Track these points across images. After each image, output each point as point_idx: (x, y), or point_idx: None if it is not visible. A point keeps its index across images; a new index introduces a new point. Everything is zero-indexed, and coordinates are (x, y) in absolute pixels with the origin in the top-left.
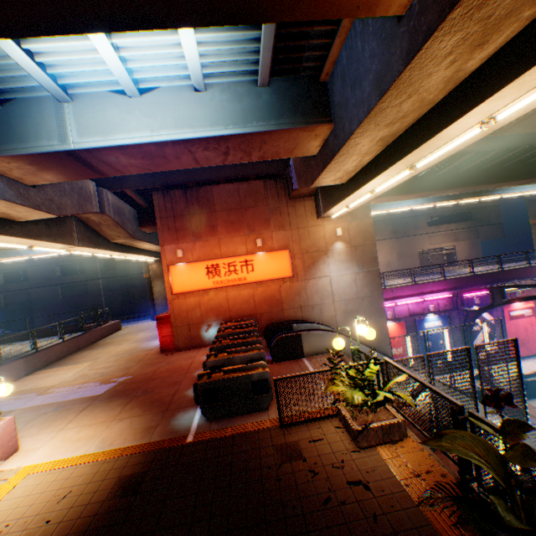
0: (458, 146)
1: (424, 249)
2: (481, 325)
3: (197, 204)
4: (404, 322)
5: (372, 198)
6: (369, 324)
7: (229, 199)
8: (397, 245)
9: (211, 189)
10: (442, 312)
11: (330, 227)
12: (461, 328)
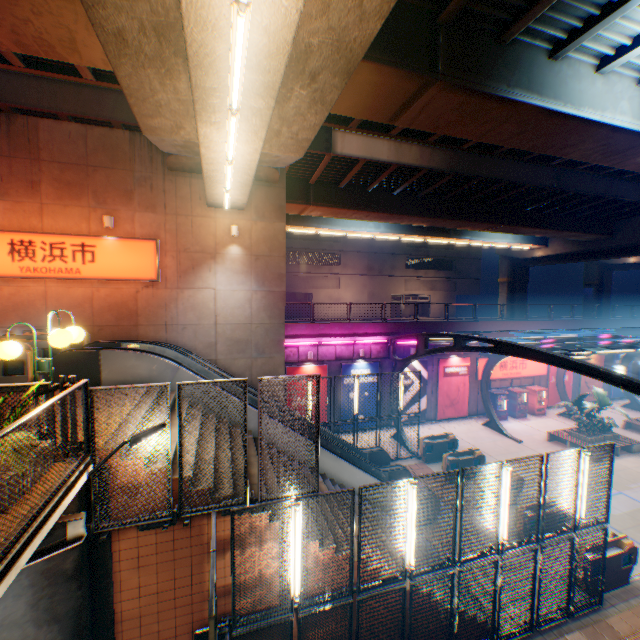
0: (269, 75)
1: (398, 293)
2: (399, 376)
3: (7, 141)
4: (329, 367)
5: (250, 179)
6: (262, 360)
7: (69, 147)
8: (370, 284)
9: (37, 124)
10: (375, 360)
11: (226, 223)
12: (377, 378)
